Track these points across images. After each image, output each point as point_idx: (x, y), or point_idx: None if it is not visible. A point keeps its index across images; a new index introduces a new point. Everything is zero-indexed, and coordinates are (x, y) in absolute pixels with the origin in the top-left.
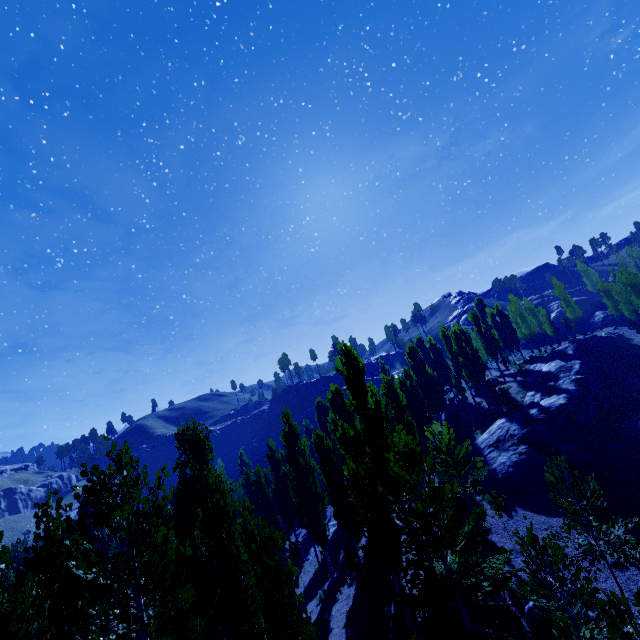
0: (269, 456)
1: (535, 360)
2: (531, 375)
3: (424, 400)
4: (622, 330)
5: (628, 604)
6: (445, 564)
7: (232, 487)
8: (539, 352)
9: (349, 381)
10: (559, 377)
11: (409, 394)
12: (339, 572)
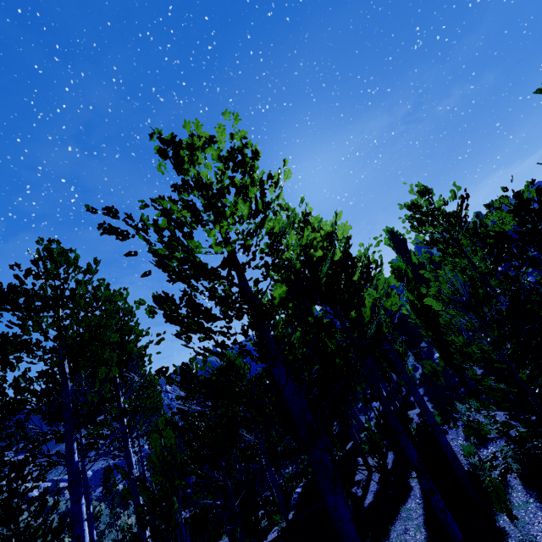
0: None
1: None
2: (538, 255)
3: None
4: None
5: None
6: None
7: None
8: None
9: (397, 247)
10: None
11: None
12: (406, 392)
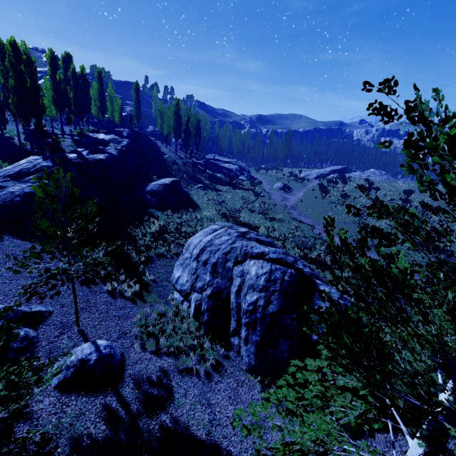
0: None
1: (97, 132)
2: (88, 138)
3: None
4: (158, 142)
5: (78, 316)
6: None
7: None
8: None
9: None
10: (109, 145)
11: None
12: None
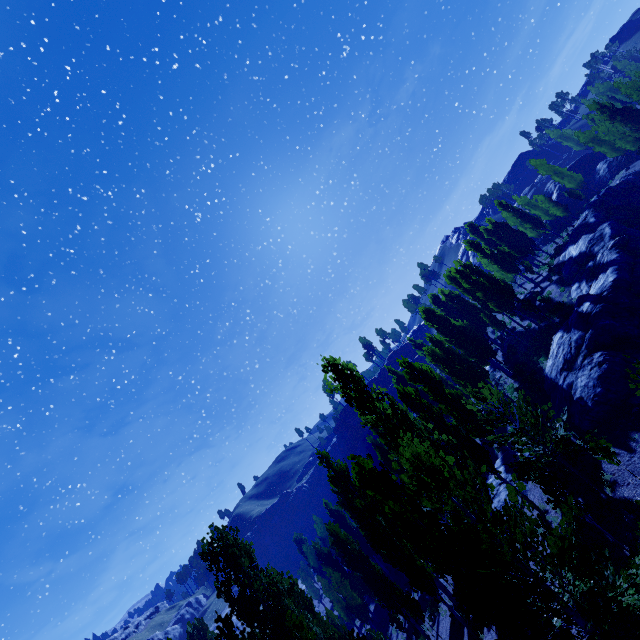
0: (341, 502)
1: (561, 250)
2: (564, 267)
3: (466, 357)
4: (635, 166)
5: None
6: (567, 610)
7: (293, 580)
8: (562, 239)
9: (346, 397)
10: (595, 252)
11: (445, 361)
12: None
